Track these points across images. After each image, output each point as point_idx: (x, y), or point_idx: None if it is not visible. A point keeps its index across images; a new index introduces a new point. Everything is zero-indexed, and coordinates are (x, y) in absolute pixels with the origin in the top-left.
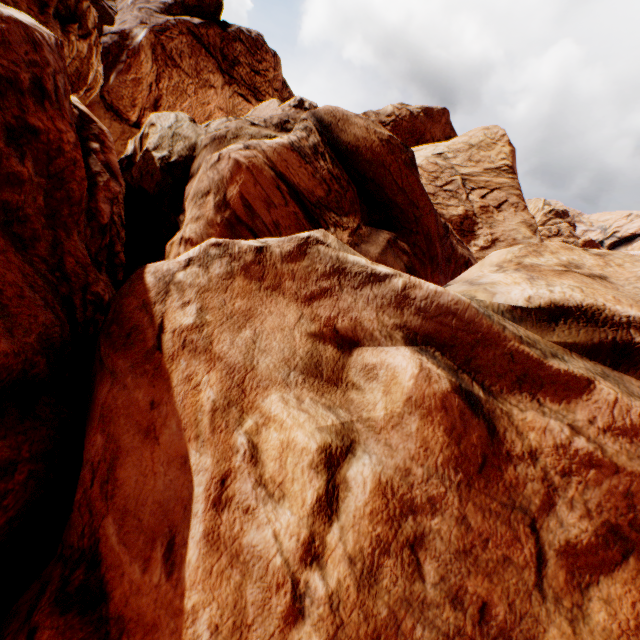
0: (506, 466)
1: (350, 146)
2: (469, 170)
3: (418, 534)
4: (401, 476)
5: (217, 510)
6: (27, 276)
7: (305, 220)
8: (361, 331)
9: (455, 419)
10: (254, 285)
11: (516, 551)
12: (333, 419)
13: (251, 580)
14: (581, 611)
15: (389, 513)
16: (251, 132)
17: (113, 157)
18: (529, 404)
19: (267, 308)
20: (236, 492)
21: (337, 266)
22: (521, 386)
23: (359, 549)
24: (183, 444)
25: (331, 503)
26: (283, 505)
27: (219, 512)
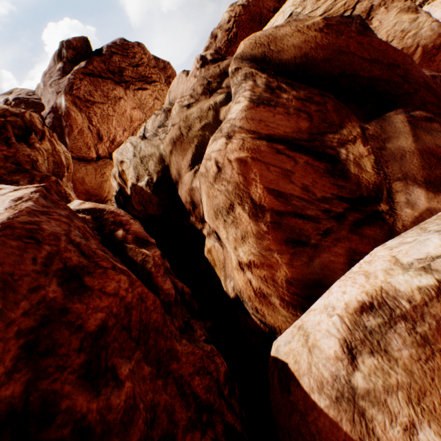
0: None
1: (297, 60)
2: (323, 8)
3: None
4: None
5: None
6: None
7: (315, 161)
8: None
9: None
10: None
11: None
12: None
13: None
14: None
15: None
16: (195, 115)
17: (133, 226)
18: None
19: None
20: None
21: None
22: None
23: None
24: None
25: None
26: None
27: None
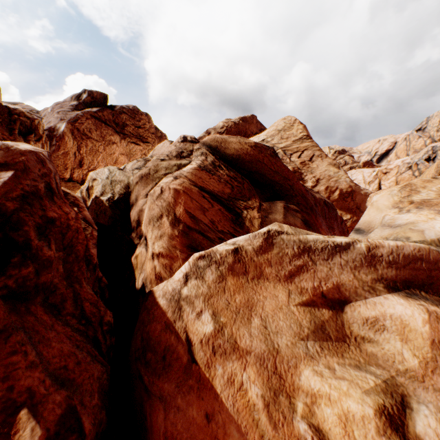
0: None
1: (234, 156)
2: (284, 144)
3: None
4: None
5: None
6: (71, 338)
7: (226, 211)
8: (345, 291)
9: None
10: (242, 279)
11: None
12: (373, 379)
13: None
14: None
15: None
16: (164, 165)
17: (86, 212)
18: None
19: (260, 294)
20: None
21: (302, 246)
22: None
23: None
24: None
25: None
26: None
27: None
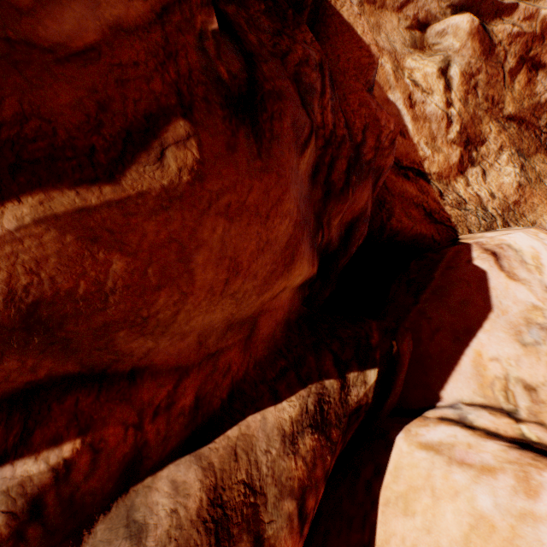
0: (495, 49)
1: None
2: None
3: (475, 84)
4: (467, 67)
5: (412, 109)
6: None
7: None
8: (430, 17)
9: (481, 36)
10: (372, 8)
11: (498, 78)
12: (438, 57)
13: (432, 123)
14: (512, 89)
15: (466, 82)
16: None
17: None
18: (498, 23)
19: (383, 20)
20: (416, 99)
21: None
22: (496, 16)
23: (460, 97)
24: (384, 95)
25: (448, 87)
26: (434, 95)
27: (413, 109)
